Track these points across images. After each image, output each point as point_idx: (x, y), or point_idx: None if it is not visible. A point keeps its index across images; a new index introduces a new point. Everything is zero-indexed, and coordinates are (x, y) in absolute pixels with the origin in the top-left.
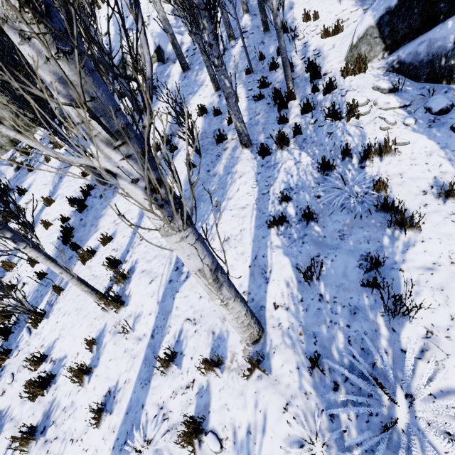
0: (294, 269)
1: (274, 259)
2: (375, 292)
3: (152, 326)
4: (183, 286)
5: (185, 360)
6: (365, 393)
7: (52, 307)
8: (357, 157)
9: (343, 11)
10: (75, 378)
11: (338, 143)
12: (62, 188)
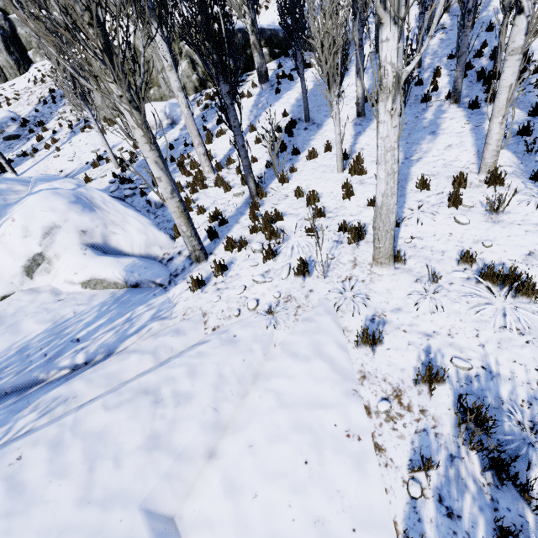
0: (513, 153)
1: None
2: None
3: None
4: (415, 164)
5: (432, 187)
6: None
7: (290, 178)
8: None
9: None
10: (344, 194)
11: None
12: (261, 123)
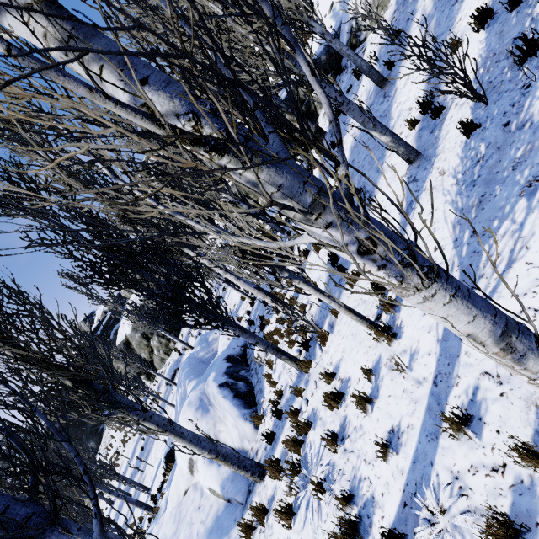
0: None
1: None
2: None
3: (433, 370)
4: None
5: (487, 430)
6: None
7: (333, 329)
8: None
9: None
10: (359, 404)
11: None
12: None
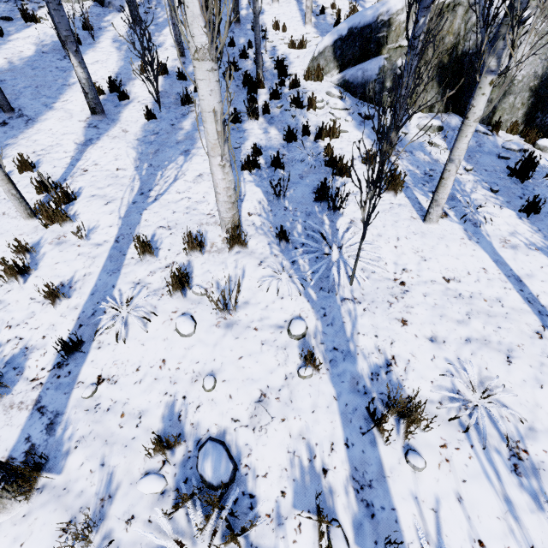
0: (265, 194)
1: (248, 189)
2: (322, 205)
3: (115, 234)
4: (151, 205)
5: (162, 251)
6: (314, 250)
7: None
8: (313, 135)
9: (306, 34)
10: (5, 275)
11: (299, 124)
12: None
